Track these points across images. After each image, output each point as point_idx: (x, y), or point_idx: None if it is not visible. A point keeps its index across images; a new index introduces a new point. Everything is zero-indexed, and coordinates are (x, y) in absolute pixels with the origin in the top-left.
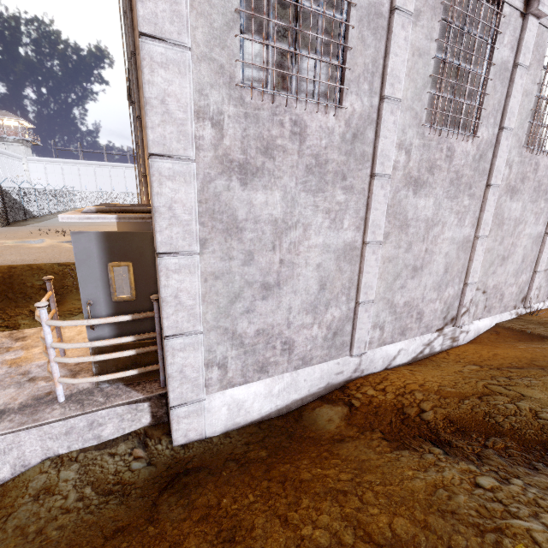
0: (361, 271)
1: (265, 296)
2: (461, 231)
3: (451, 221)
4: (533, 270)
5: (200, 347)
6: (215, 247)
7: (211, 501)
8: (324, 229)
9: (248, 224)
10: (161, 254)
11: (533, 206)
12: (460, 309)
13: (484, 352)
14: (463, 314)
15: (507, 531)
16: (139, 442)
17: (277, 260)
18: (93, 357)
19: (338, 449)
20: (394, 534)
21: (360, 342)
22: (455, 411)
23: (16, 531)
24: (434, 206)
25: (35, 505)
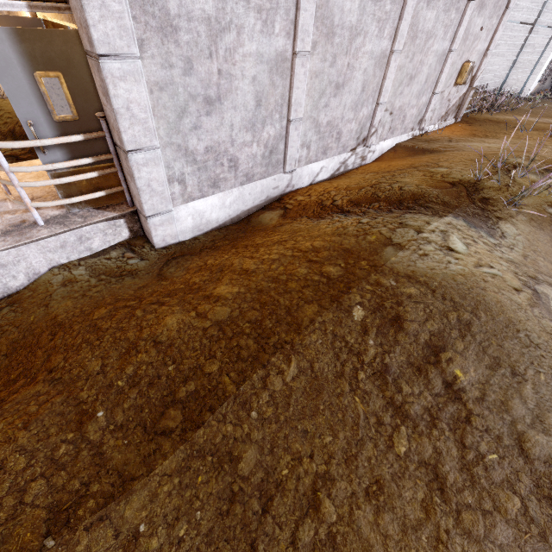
0: (292, 86)
1: (209, 112)
2: (380, 44)
3: (373, 31)
4: (433, 91)
5: (160, 162)
6: (153, 50)
7: (199, 264)
8: (256, 34)
9: (182, 22)
10: (101, 57)
11: (445, 17)
12: (370, 130)
13: (382, 165)
14: (372, 135)
15: (369, 233)
16: (126, 249)
17: (216, 71)
18: (59, 180)
19: (279, 229)
20: (314, 247)
21: (291, 160)
22: (355, 196)
23: (65, 298)
24: (359, 11)
25: (67, 288)
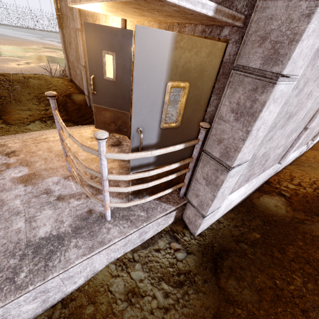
0: None
1: (283, 125)
2: None
3: None
4: None
5: (241, 172)
6: None
7: (267, 283)
8: None
9: None
10: (280, 77)
11: None
12: None
13: None
14: None
15: None
16: (170, 237)
17: (309, 92)
18: (146, 185)
19: (312, 232)
20: None
21: (288, 155)
22: None
23: None
24: None
25: (135, 310)
